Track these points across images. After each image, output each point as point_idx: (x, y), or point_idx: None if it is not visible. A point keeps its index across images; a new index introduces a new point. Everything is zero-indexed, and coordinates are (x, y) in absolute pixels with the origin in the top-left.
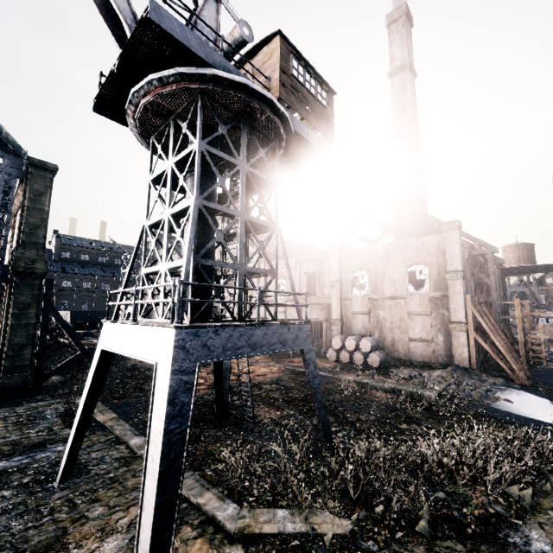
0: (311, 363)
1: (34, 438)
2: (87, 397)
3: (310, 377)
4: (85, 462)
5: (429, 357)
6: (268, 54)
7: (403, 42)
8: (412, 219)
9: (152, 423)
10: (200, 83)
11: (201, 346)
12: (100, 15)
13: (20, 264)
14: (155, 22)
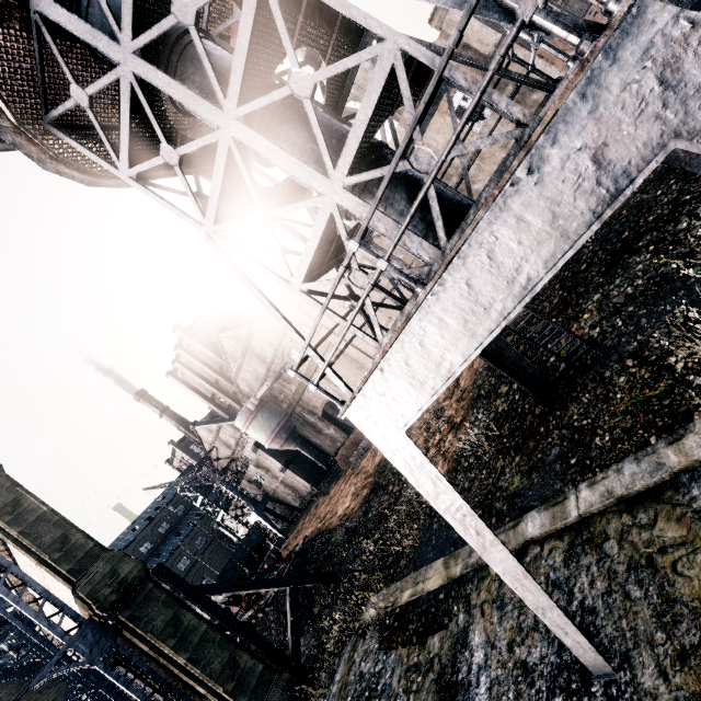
0: None
1: (422, 699)
2: (478, 516)
3: None
4: None
5: None
6: None
7: None
8: None
9: None
10: None
11: None
12: None
13: (104, 595)
14: None
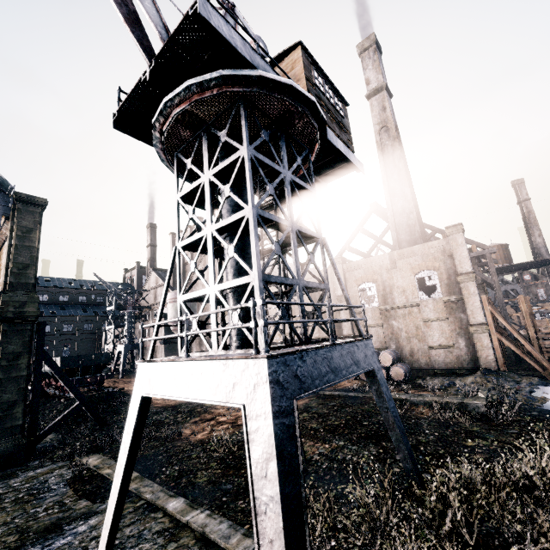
0: (382, 383)
1: (45, 519)
2: (127, 458)
3: (386, 400)
4: (120, 544)
5: (452, 363)
6: (289, 65)
7: (376, 67)
8: (409, 227)
9: (255, 488)
10: (243, 86)
11: (293, 378)
12: (125, 23)
13: (8, 309)
14: (205, 18)
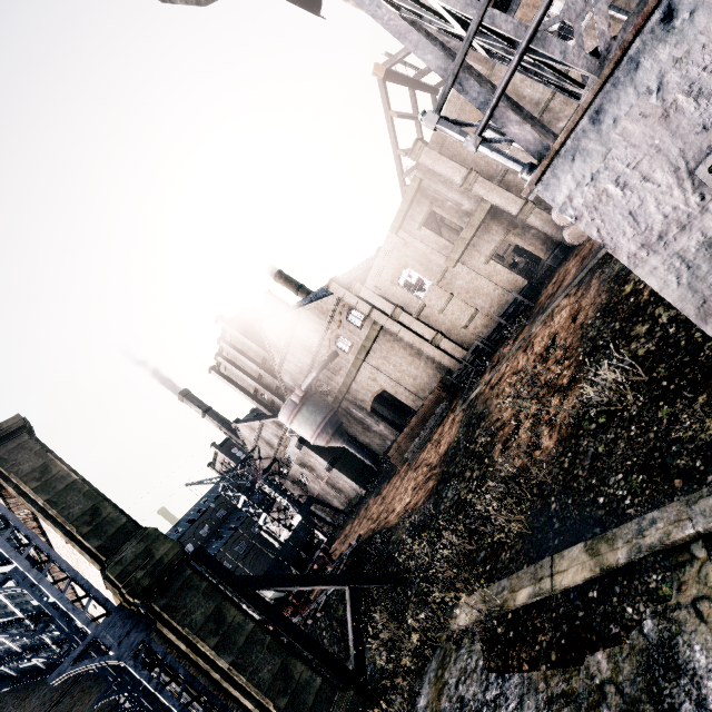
0: None
1: None
2: None
3: None
4: None
5: None
6: None
7: None
8: None
9: None
10: None
11: None
12: None
13: (136, 578)
14: None
